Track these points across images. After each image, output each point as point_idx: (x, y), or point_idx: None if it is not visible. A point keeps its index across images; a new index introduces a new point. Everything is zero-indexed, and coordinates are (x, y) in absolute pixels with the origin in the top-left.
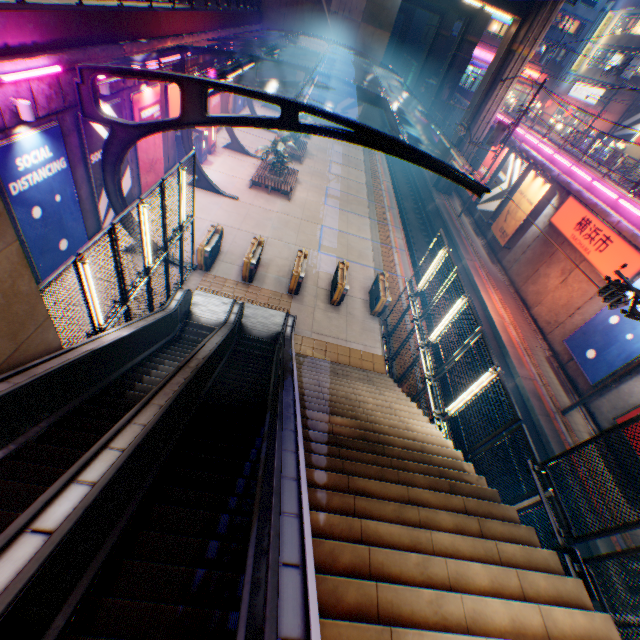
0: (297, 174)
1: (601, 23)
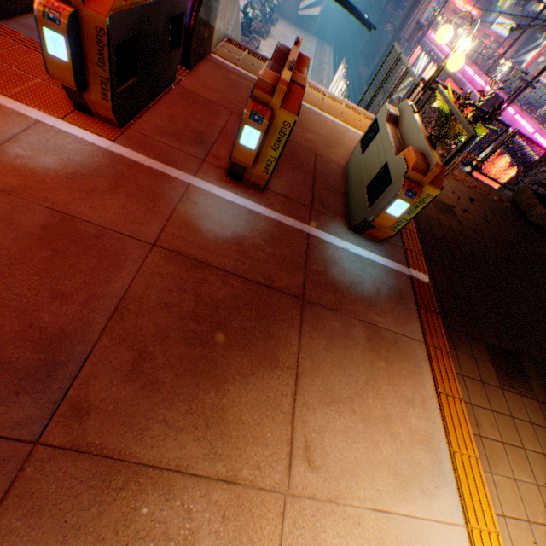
0: (260, 42)
1: None
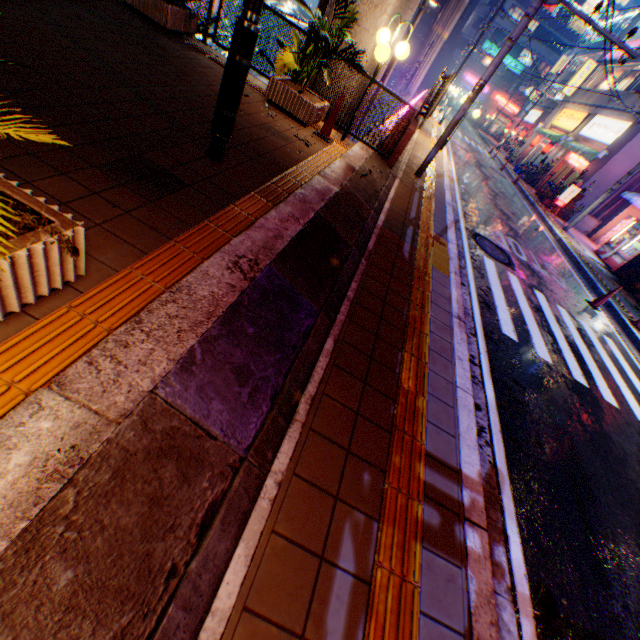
0: None
1: (556, 64)
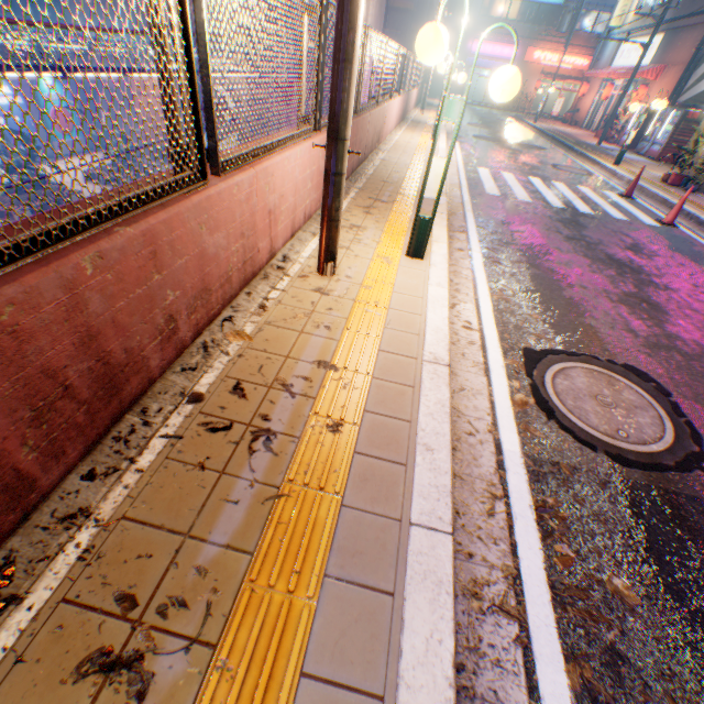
0: None
1: None
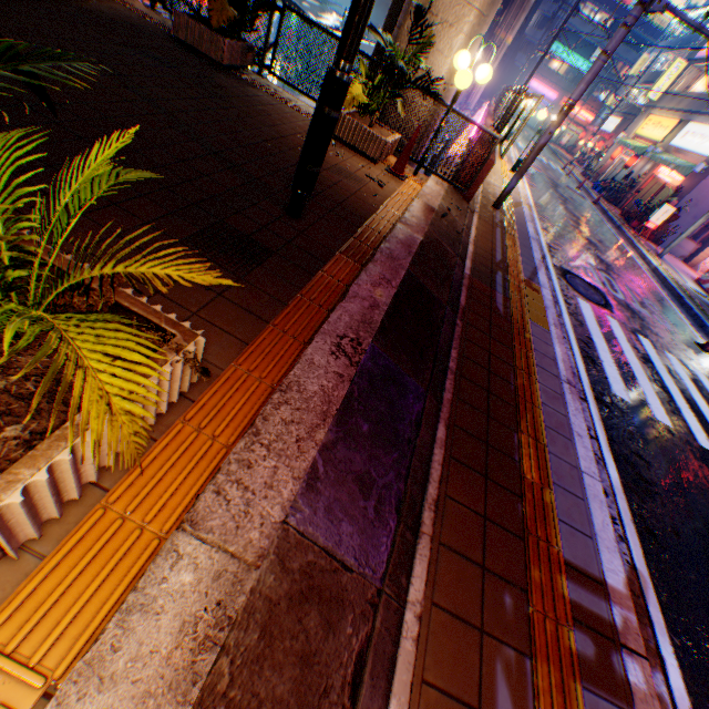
0: None
1: (636, 63)
